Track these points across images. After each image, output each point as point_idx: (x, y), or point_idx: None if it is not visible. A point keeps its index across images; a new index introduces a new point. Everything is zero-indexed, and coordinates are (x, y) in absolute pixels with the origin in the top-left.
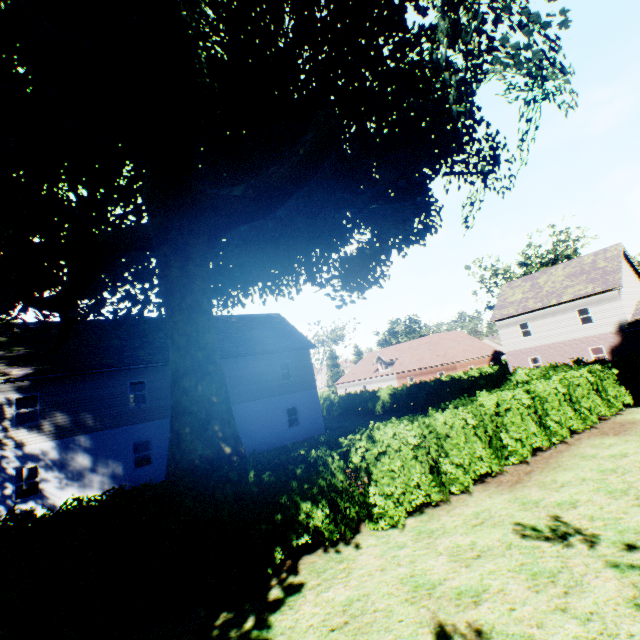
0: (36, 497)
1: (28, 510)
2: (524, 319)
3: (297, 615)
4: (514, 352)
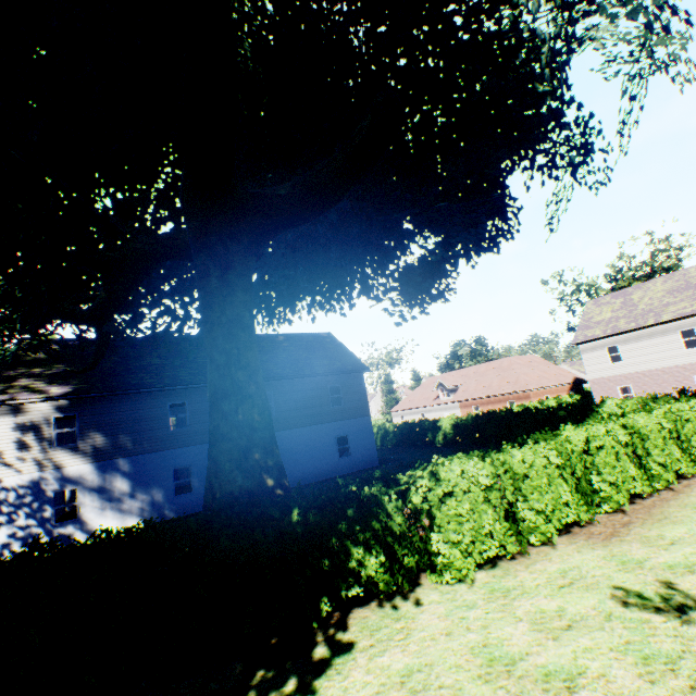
0: (75, 521)
1: (67, 534)
2: (613, 342)
3: (346, 683)
4: (600, 380)
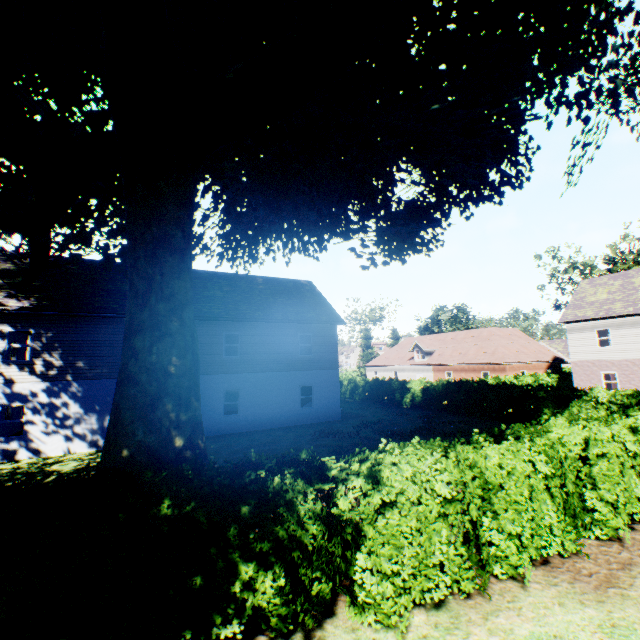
0: (19, 438)
1: (10, 450)
2: (605, 325)
3: None
4: (583, 363)
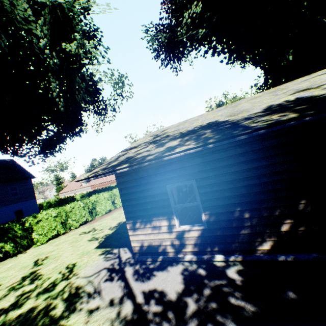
0: None
1: None
2: None
3: None
4: None
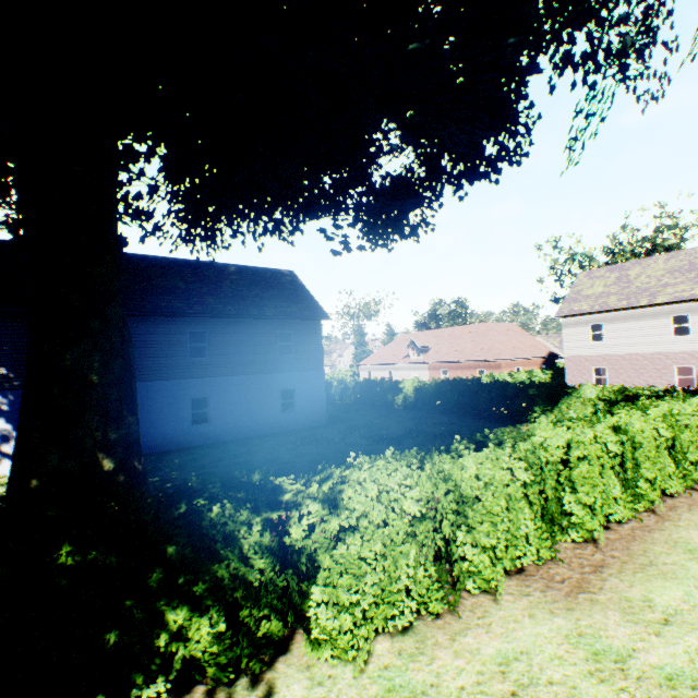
0: None
1: None
2: (599, 319)
3: None
4: (576, 358)
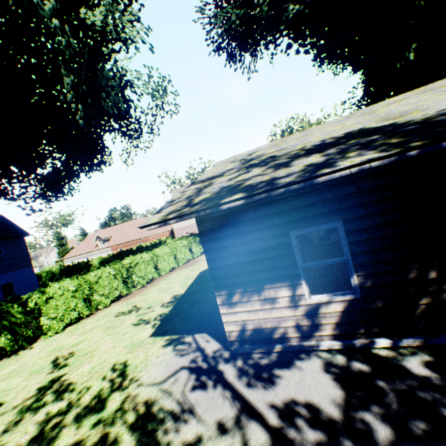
0: None
1: None
2: None
3: None
4: (178, 229)
